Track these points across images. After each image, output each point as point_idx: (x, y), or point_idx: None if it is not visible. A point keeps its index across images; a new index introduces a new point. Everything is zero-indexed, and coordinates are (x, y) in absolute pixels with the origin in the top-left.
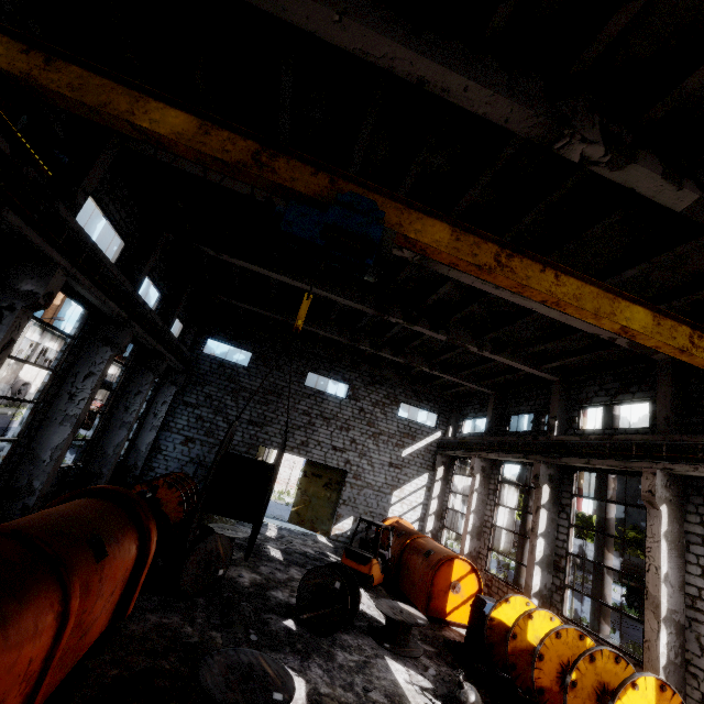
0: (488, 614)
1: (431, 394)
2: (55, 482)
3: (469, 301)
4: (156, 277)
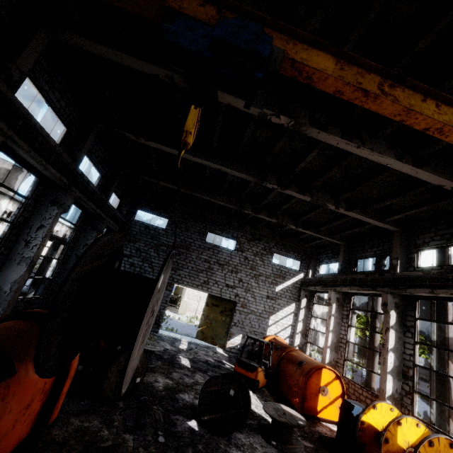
0: (359, 418)
1: (295, 247)
2: (22, 309)
3: (329, 167)
4: (95, 160)
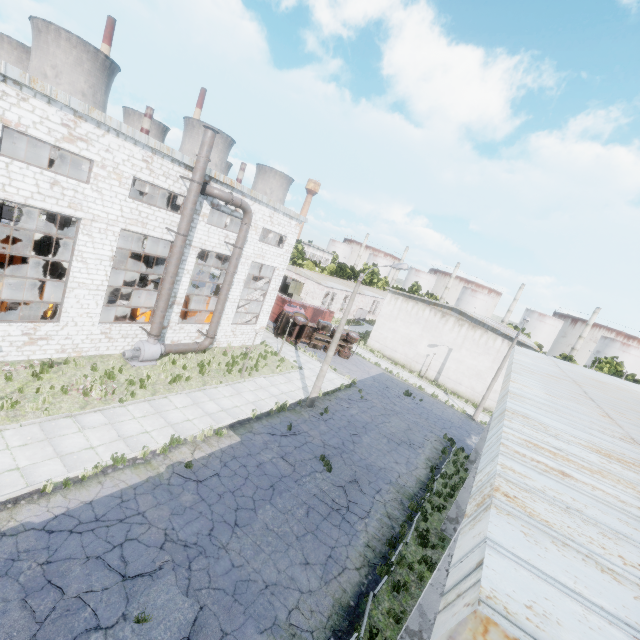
0: None
1: None
2: None
3: None
4: None
